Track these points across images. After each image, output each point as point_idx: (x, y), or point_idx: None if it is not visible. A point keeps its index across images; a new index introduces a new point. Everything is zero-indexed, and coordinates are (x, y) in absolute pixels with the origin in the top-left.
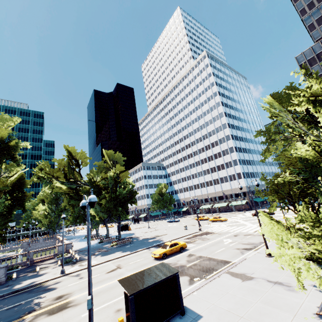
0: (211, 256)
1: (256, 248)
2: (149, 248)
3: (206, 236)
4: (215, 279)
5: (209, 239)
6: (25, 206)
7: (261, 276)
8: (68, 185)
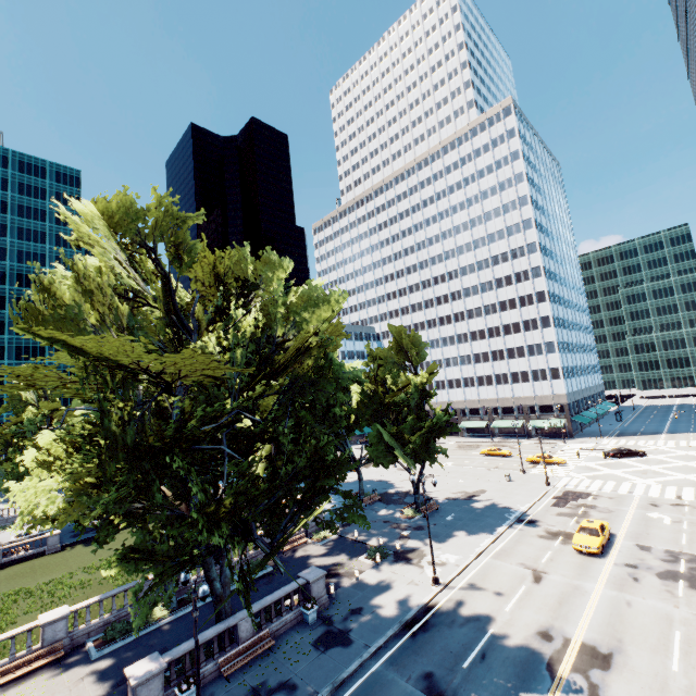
0: (690, 551)
1: None
2: (513, 526)
3: (589, 501)
4: None
5: (612, 511)
6: None
7: None
8: None
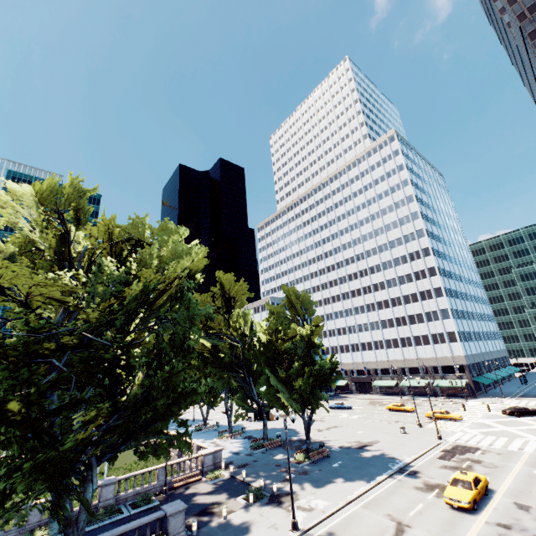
0: None
1: None
2: (393, 476)
3: (476, 456)
4: None
5: (497, 466)
6: None
7: None
8: (210, 340)
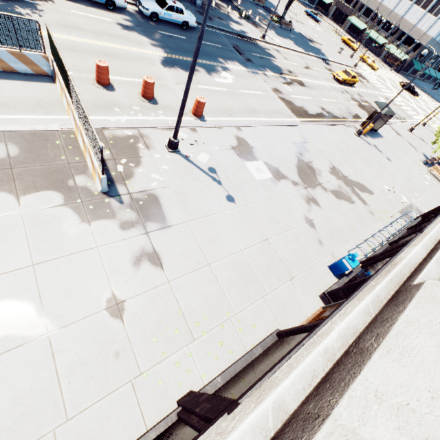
0: (374, 106)
1: (401, 121)
2: (318, 58)
3: (363, 80)
4: (383, 125)
5: (367, 87)
6: None
7: (405, 138)
8: None
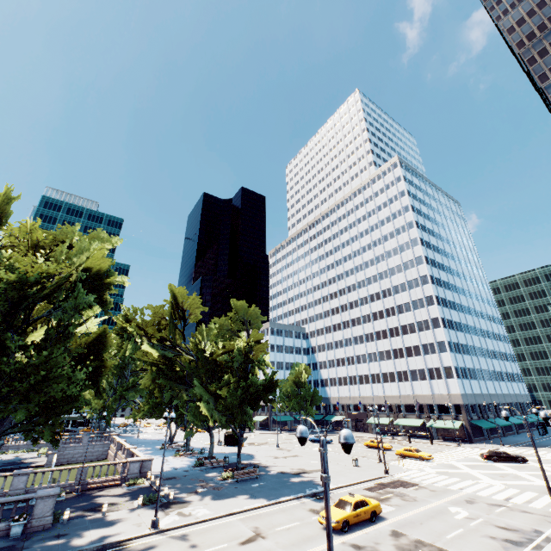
0: (442, 545)
1: (534, 545)
2: (300, 499)
3: (406, 490)
4: None
5: (416, 500)
6: (101, 383)
7: None
8: (161, 351)
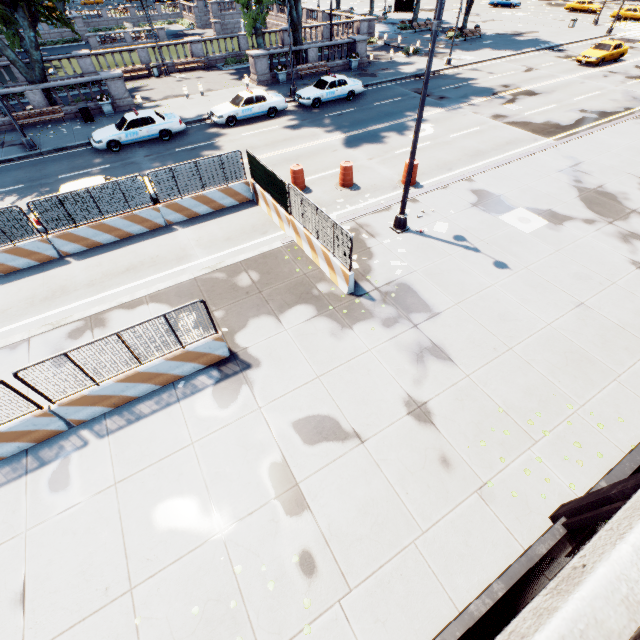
0: None
1: None
2: (539, 51)
3: (634, 45)
4: None
5: None
6: None
7: None
8: None
